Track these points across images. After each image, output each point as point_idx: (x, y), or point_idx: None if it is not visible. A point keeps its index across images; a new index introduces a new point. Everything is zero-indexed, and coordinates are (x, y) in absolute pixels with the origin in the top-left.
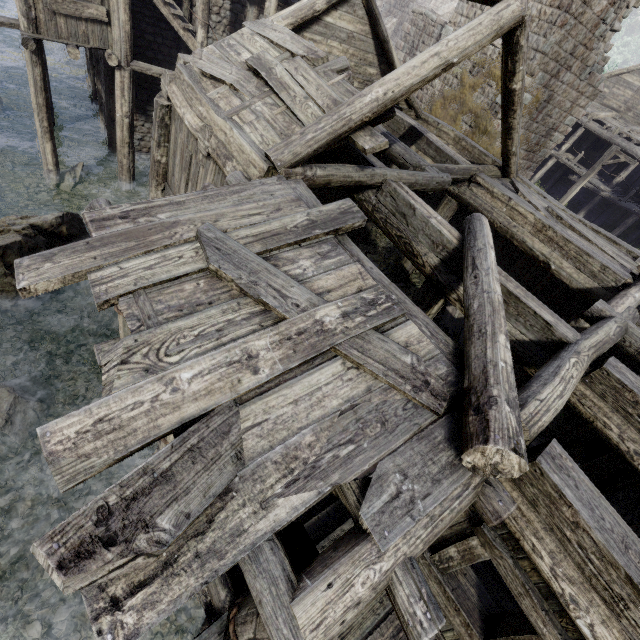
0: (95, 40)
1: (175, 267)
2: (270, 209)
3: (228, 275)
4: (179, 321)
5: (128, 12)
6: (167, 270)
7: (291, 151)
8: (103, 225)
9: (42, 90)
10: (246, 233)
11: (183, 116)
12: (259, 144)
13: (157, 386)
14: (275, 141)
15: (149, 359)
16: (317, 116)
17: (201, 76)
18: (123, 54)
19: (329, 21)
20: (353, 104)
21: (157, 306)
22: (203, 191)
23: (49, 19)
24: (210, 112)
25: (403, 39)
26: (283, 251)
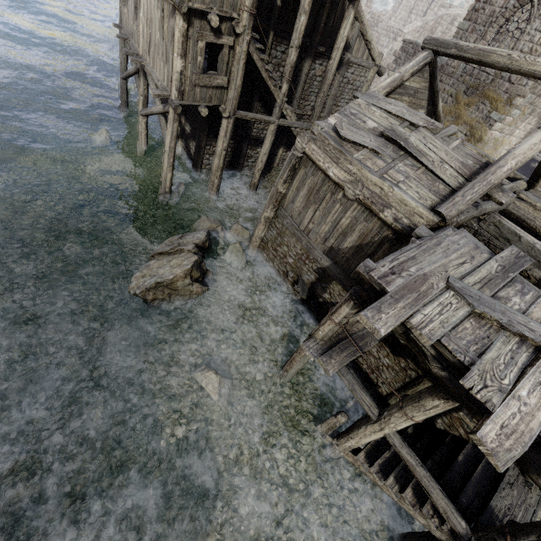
0: (215, 100)
1: (455, 312)
2: (468, 257)
3: (493, 317)
4: (488, 353)
5: (242, 79)
6: (452, 315)
7: (456, 209)
8: (387, 281)
9: (175, 137)
10: (473, 280)
11: (327, 169)
12: (418, 199)
13: (515, 402)
14: (431, 197)
15: (495, 383)
16: (455, 176)
17: (340, 140)
18: (232, 108)
19: (406, 84)
20: (496, 173)
21: (462, 342)
22: (419, 246)
23: (191, 90)
24: (362, 171)
25: (394, 62)
26: (498, 291)
